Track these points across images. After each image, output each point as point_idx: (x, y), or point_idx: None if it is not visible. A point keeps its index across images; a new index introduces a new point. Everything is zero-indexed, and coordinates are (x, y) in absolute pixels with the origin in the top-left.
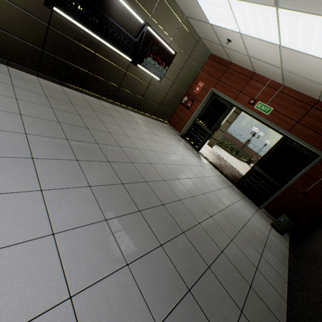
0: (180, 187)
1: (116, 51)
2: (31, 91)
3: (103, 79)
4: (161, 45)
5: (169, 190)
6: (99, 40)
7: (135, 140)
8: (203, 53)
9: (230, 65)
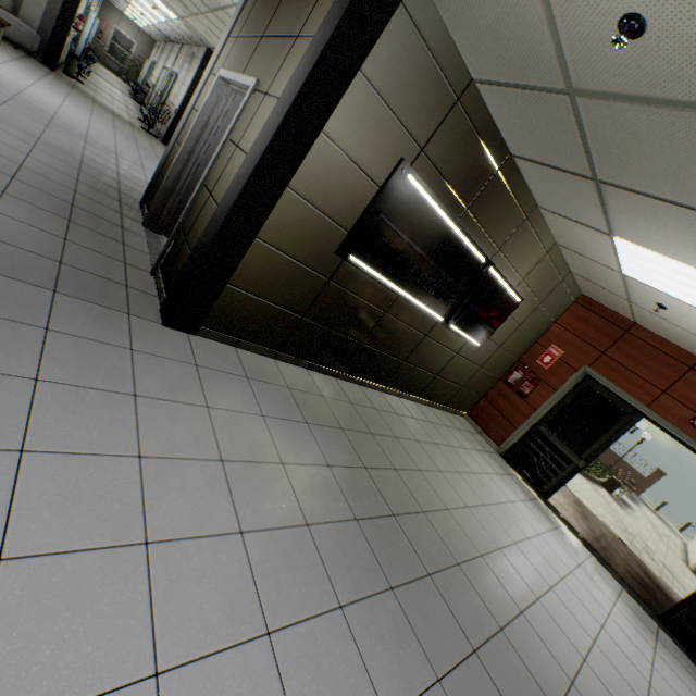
0: None
1: (422, 308)
2: (287, 420)
3: (382, 351)
4: (501, 291)
5: None
6: (401, 294)
7: (462, 518)
8: (567, 294)
9: (631, 328)
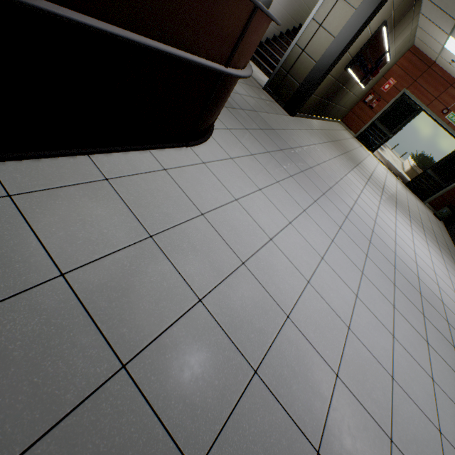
0: (401, 198)
1: (355, 80)
2: (327, 142)
3: (332, 103)
4: (385, 59)
5: (402, 202)
6: (353, 77)
7: (364, 164)
8: (407, 47)
9: (432, 65)
